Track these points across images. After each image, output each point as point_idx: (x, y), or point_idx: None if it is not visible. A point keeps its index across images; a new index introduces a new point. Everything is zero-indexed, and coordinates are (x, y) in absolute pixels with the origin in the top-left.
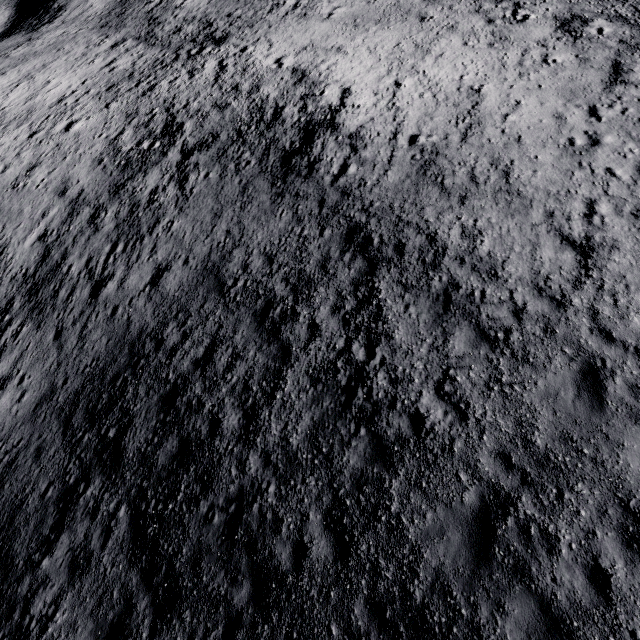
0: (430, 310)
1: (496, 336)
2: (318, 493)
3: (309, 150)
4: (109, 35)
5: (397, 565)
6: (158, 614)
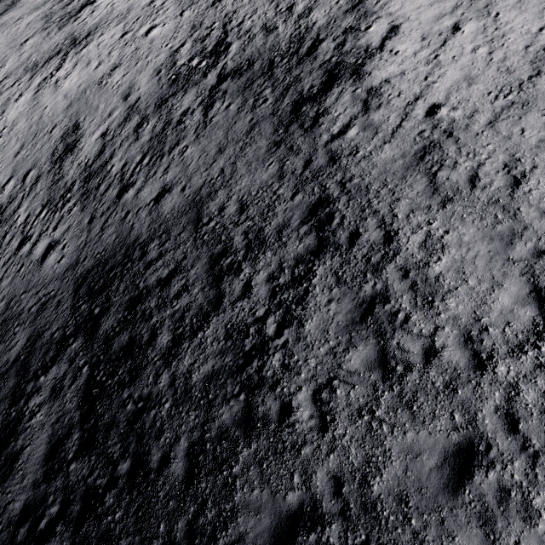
0: (348, 313)
1: (395, 368)
2: (193, 427)
3: (323, 99)
4: None
5: (218, 513)
6: (80, 448)
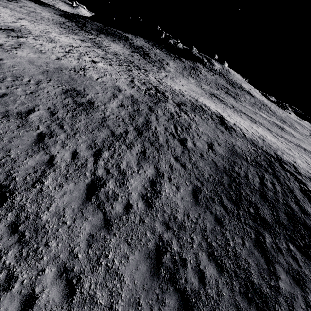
0: (307, 179)
1: None
2: None
3: (226, 123)
4: (71, 33)
5: None
6: None
